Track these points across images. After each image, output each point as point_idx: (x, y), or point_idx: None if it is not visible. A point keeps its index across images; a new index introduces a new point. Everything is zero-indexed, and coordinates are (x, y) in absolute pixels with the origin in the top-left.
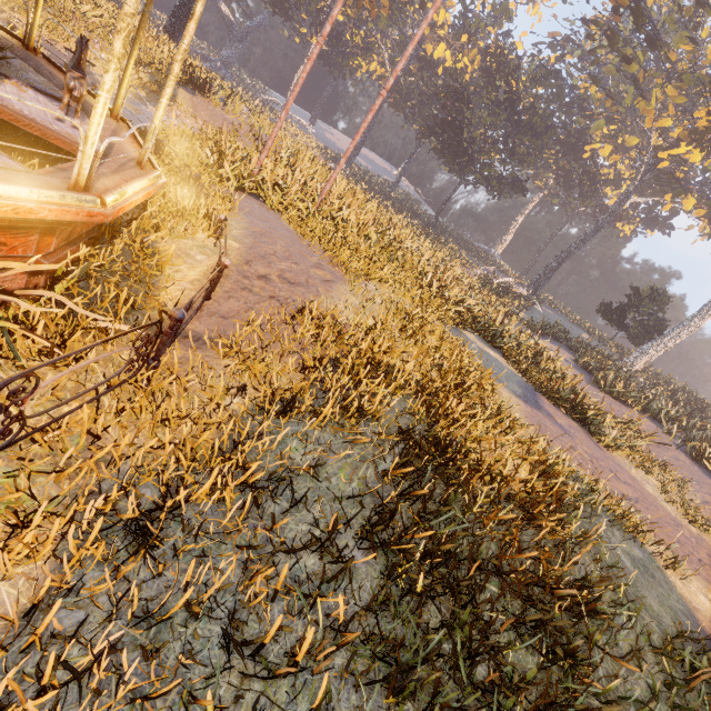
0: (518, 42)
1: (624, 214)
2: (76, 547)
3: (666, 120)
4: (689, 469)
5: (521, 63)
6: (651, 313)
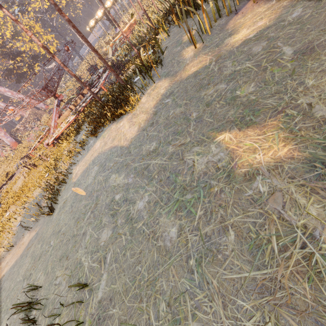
0: None
1: None
2: None
3: None
4: None
5: None
6: None
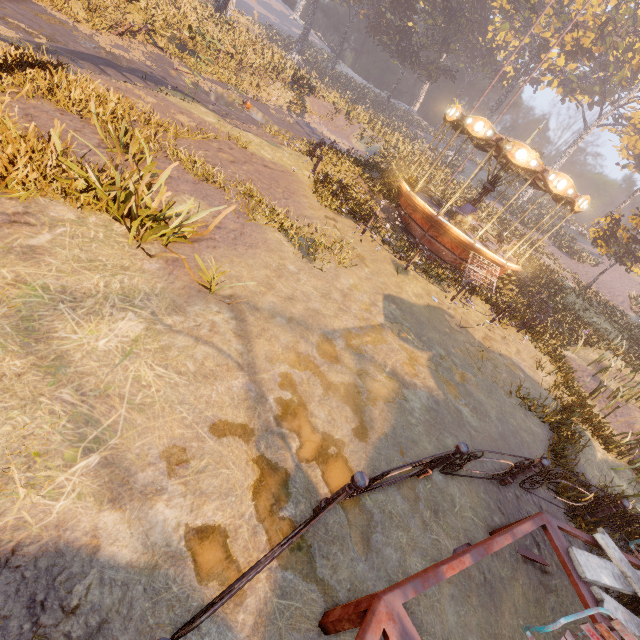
0: None
1: (509, 76)
2: (520, 290)
3: (548, 33)
4: (558, 253)
5: None
6: None
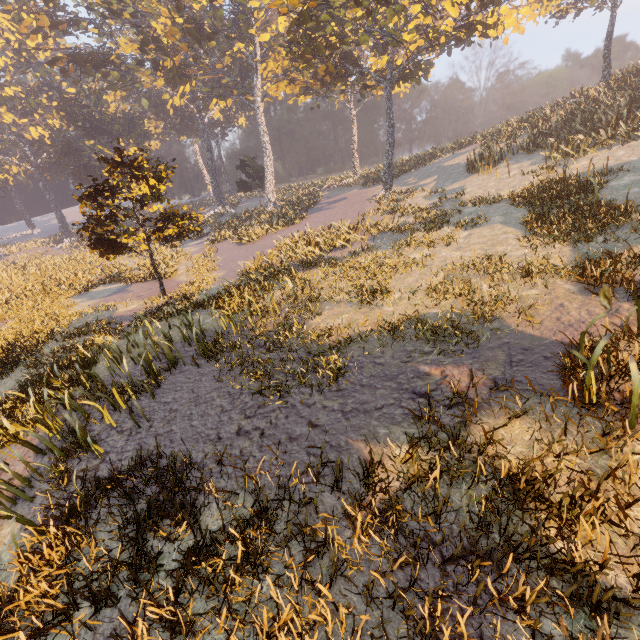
0: (68, 89)
1: (231, 117)
2: None
3: (159, 81)
4: (229, 249)
5: (79, 104)
6: (259, 169)
